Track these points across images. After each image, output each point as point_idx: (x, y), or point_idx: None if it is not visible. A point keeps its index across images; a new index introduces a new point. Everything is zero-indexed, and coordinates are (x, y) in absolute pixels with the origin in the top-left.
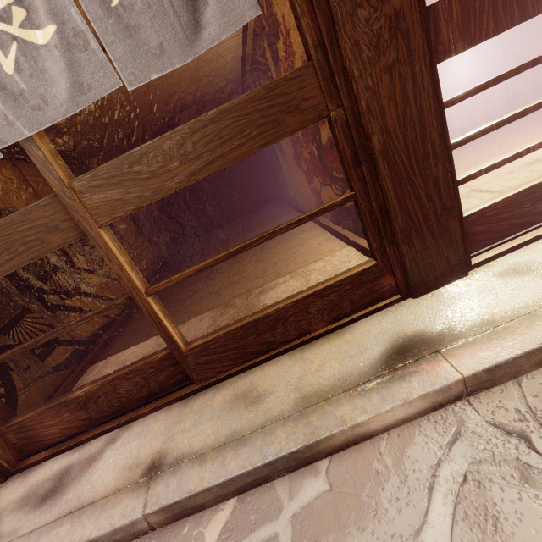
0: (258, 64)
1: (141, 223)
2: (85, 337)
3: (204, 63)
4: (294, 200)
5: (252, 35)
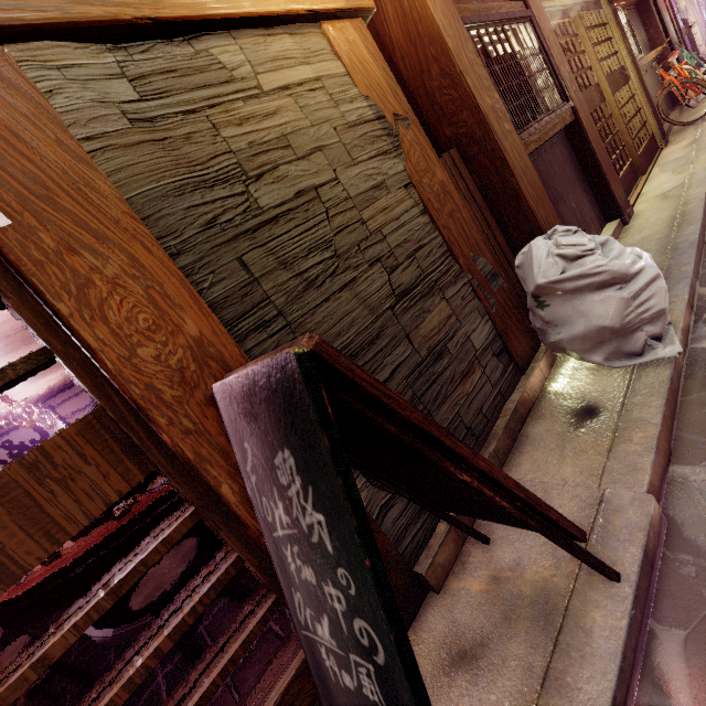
0: None
1: None
2: None
3: None
4: None
5: None
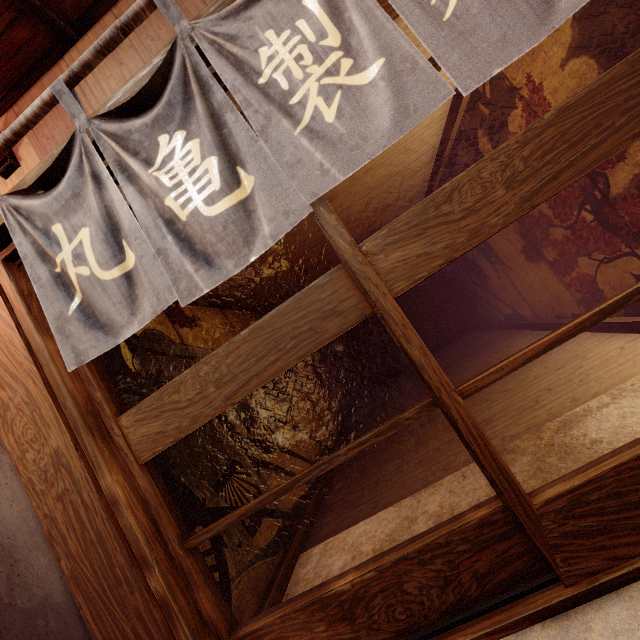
0: (459, 166)
1: (319, 371)
2: (288, 507)
3: (397, 183)
4: (512, 316)
5: (454, 137)
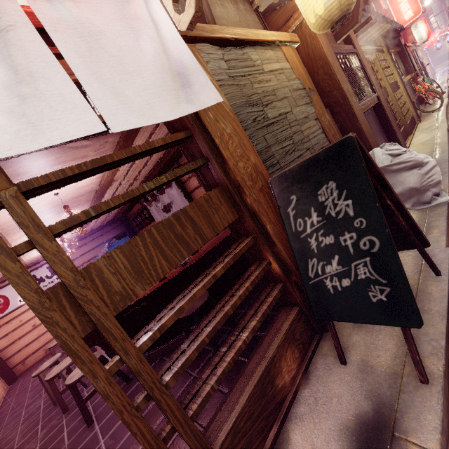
0: None
1: None
2: None
3: None
4: None
5: None
